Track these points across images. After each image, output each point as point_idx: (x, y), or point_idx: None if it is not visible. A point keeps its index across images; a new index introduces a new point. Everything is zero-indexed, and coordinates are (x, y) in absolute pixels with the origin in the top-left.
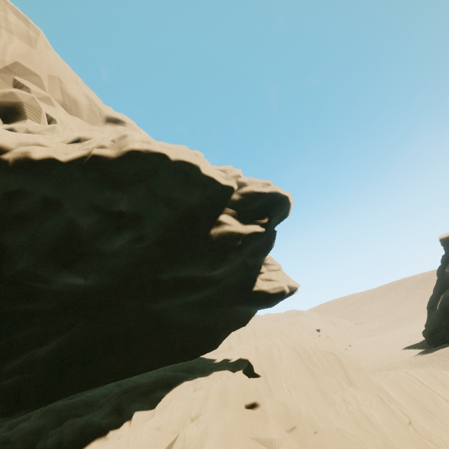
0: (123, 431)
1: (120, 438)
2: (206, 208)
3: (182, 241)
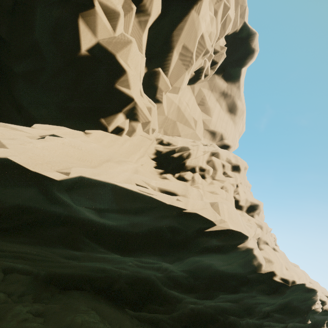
0: None
1: None
2: (324, 318)
3: (311, 327)
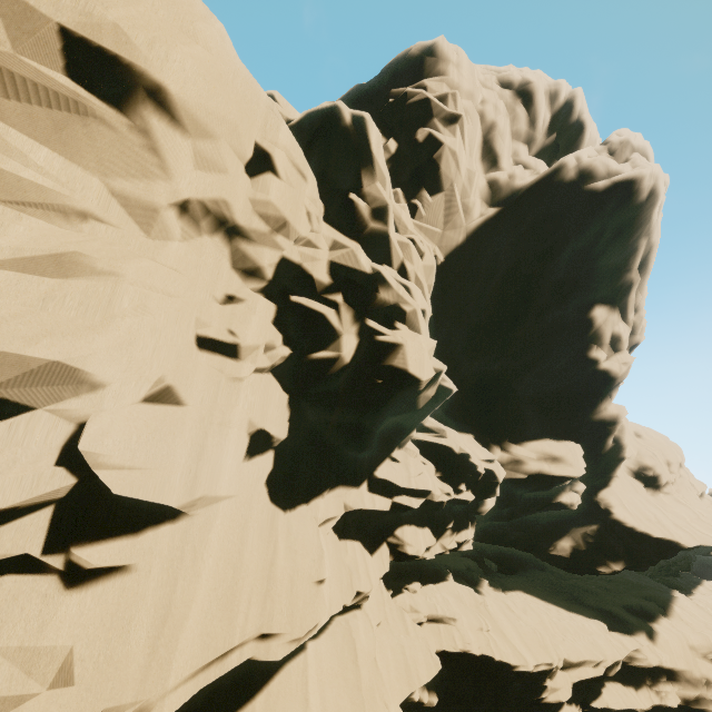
0: (701, 590)
1: (701, 591)
2: None
3: None
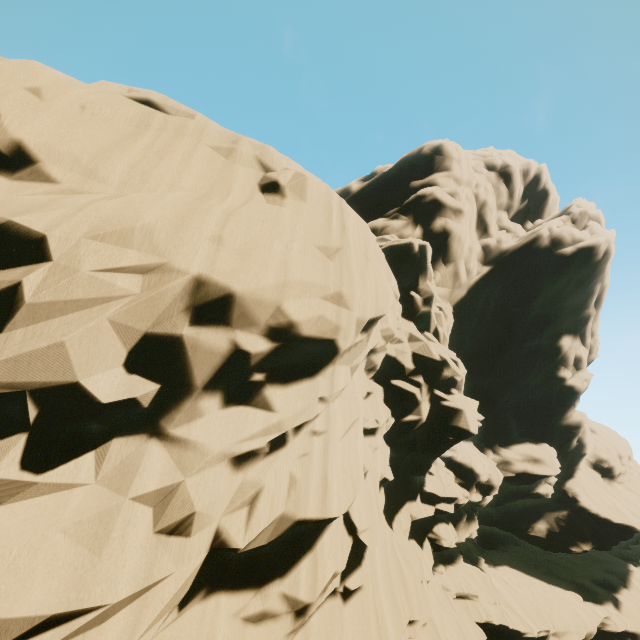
0: None
1: None
2: None
3: None
